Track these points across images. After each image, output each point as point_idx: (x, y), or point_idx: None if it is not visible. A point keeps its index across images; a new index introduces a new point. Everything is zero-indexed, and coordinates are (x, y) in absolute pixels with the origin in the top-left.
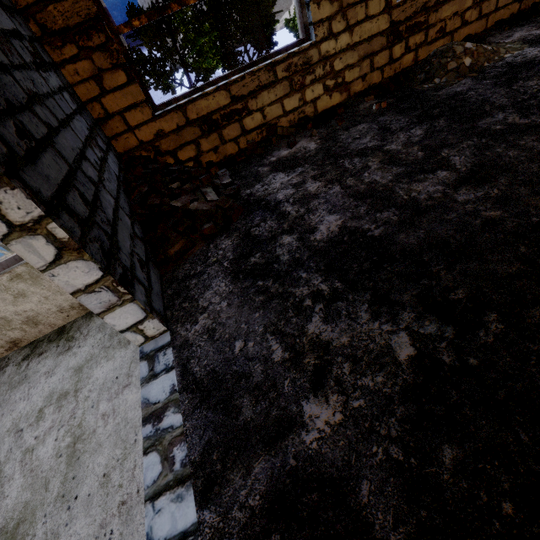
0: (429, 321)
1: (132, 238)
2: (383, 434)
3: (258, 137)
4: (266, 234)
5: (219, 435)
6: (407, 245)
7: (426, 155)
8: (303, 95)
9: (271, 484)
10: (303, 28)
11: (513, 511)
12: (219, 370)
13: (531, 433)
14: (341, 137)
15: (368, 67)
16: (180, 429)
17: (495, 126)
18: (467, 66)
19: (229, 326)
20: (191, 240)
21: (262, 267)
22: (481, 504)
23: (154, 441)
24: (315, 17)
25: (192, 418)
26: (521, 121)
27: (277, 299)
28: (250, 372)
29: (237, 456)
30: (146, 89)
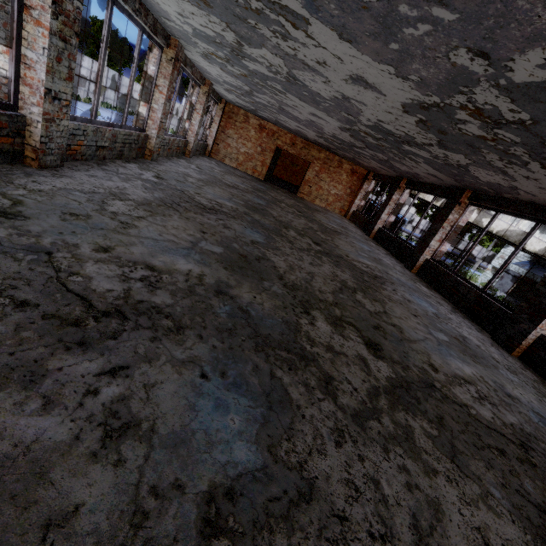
0: None
1: None
2: None
3: None
4: None
5: None
6: None
7: None
8: None
9: None
10: None
11: None
12: None
13: None
14: None
15: None
16: None
17: None
18: None
19: None
20: None
21: None
22: None
23: None
24: None
25: None
26: None
27: None
28: None
29: None
30: None
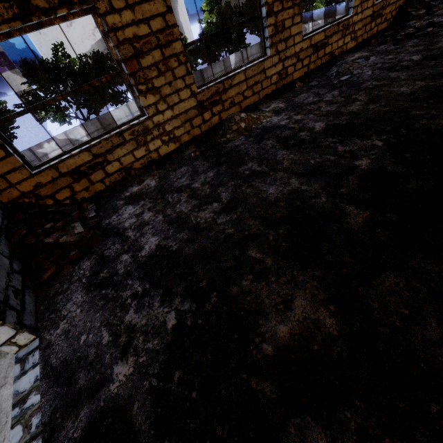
0: (187, 301)
1: (9, 274)
2: (151, 374)
3: (119, 177)
4: (113, 254)
5: (63, 401)
6: (187, 255)
7: (211, 192)
8: (147, 147)
9: (88, 421)
10: (139, 109)
11: (196, 395)
12: (69, 358)
13: (213, 354)
14: (170, 176)
15: (189, 127)
16: (38, 404)
17: (246, 171)
18: (243, 127)
19: (79, 326)
20: (61, 265)
21: (107, 279)
22: (184, 397)
23: (19, 418)
24: (144, 103)
25: (47, 394)
26: (257, 168)
27: (111, 301)
28: (87, 355)
29: (71, 410)
30: (23, 157)
